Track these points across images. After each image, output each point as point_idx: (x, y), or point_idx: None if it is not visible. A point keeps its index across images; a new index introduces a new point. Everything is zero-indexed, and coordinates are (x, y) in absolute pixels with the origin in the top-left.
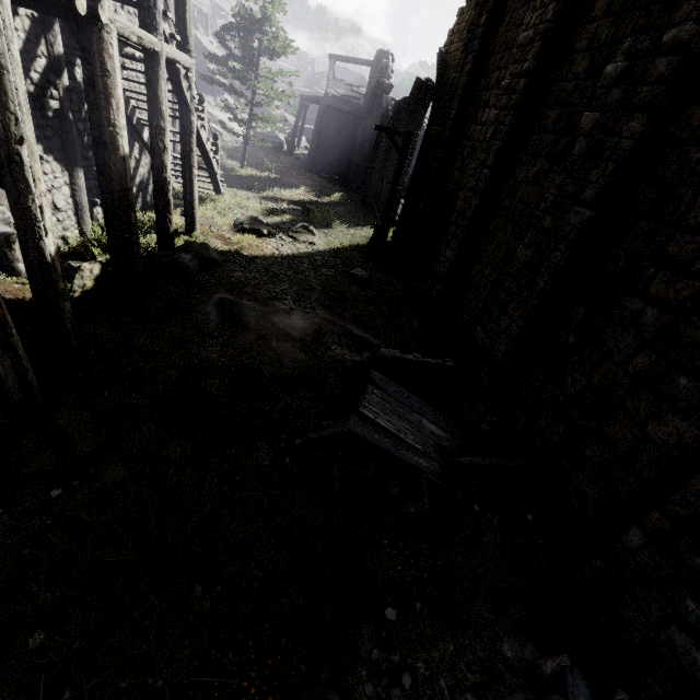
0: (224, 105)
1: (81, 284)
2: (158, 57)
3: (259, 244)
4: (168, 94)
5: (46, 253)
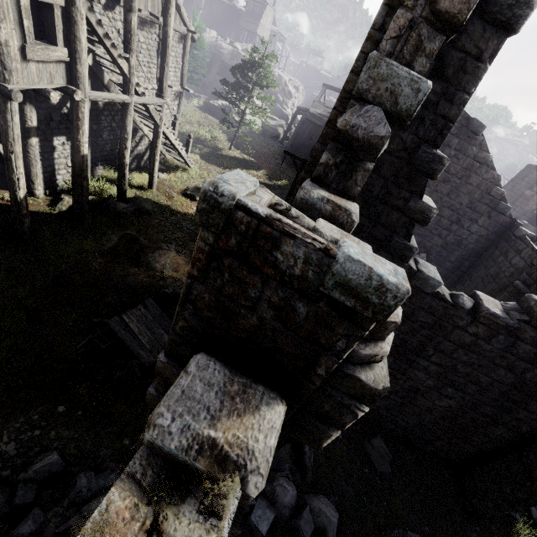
0: (223, 111)
1: (60, 208)
2: (128, 105)
3: (190, 205)
4: (175, 106)
5: (18, 197)
